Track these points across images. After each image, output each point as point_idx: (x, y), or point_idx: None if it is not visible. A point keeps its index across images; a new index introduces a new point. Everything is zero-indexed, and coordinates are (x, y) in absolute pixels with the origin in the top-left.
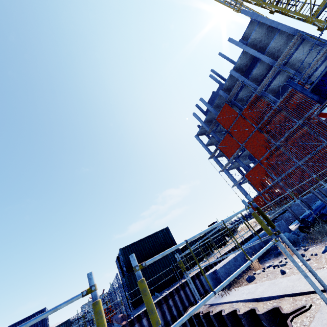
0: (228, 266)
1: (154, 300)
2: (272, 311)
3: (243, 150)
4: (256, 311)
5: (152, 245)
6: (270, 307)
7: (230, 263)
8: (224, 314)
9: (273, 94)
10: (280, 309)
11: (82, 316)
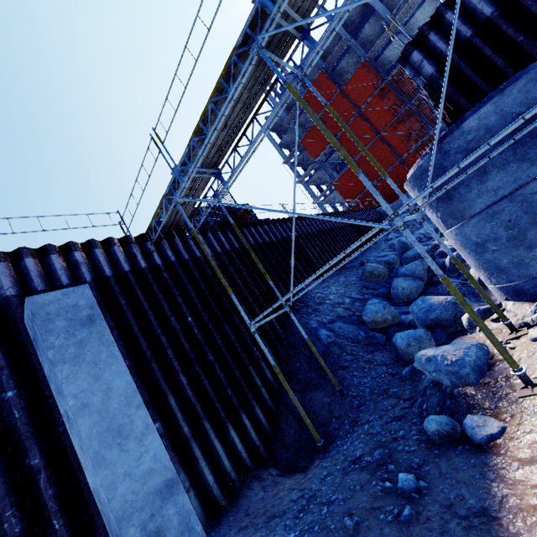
0: None
1: None
2: None
3: (334, 151)
4: None
5: None
6: None
7: None
8: None
9: None
10: None
11: None
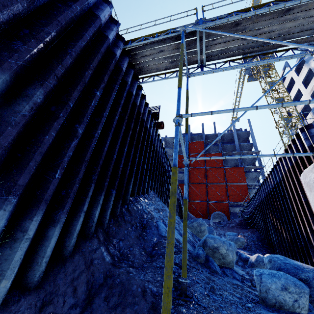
0: None
1: None
2: None
3: (183, 172)
4: None
5: None
6: None
7: None
8: None
9: None
10: None
11: None
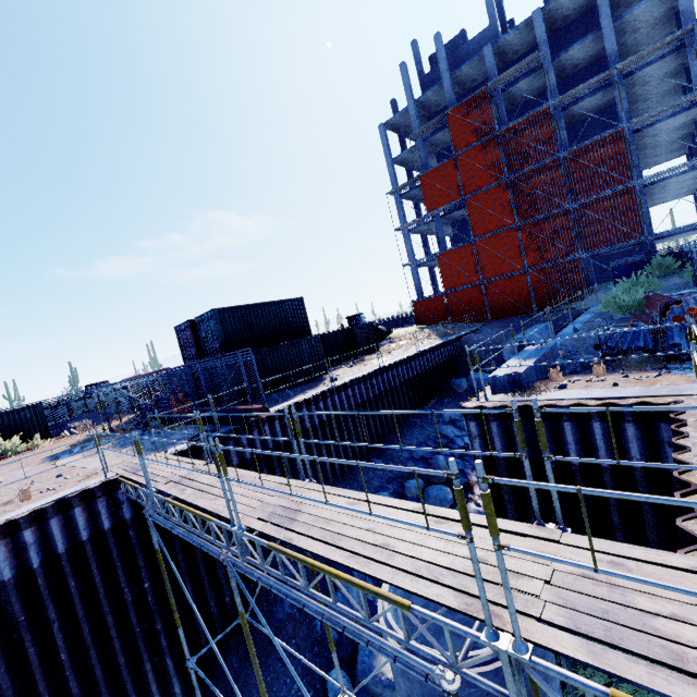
0: (527, 373)
1: (288, 399)
2: (637, 404)
3: (458, 208)
4: (617, 403)
5: (271, 320)
6: (627, 402)
7: (528, 370)
8: (565, 405)
9: (565, 125)
10: (650, 402)
11: (103, 402)
